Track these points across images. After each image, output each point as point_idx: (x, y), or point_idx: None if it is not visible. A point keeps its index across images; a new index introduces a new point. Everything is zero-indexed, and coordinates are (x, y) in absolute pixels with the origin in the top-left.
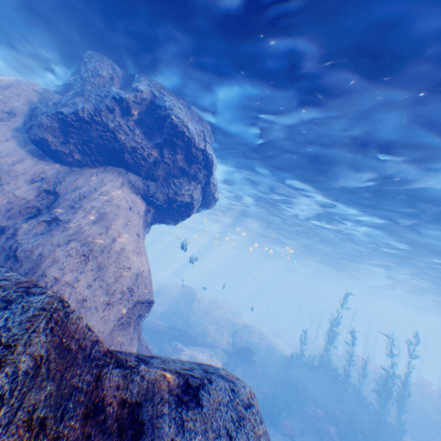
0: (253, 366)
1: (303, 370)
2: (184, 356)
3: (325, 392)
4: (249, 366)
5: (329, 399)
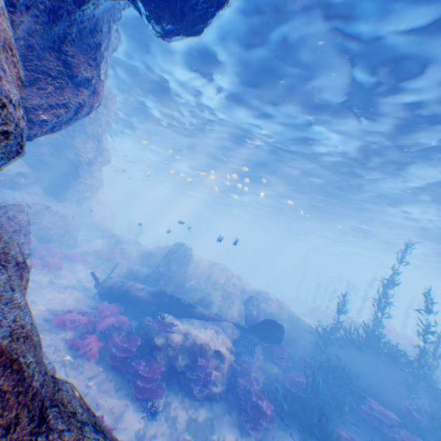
0: (277, 346)
1: (347, 349)
2: (175, 335)
3: (387, 381)
4: (271, 345)
5: (395, 391)
